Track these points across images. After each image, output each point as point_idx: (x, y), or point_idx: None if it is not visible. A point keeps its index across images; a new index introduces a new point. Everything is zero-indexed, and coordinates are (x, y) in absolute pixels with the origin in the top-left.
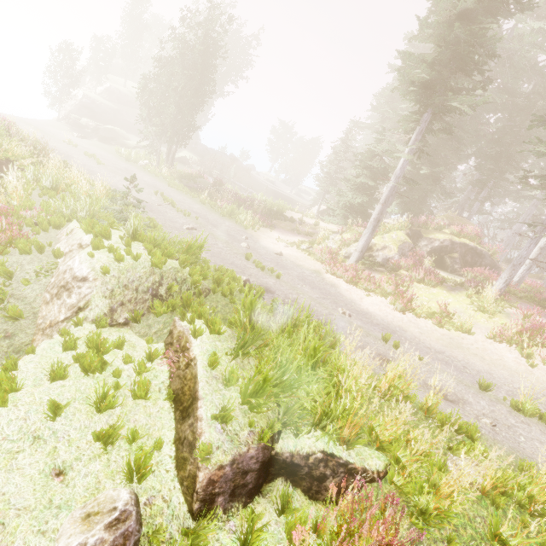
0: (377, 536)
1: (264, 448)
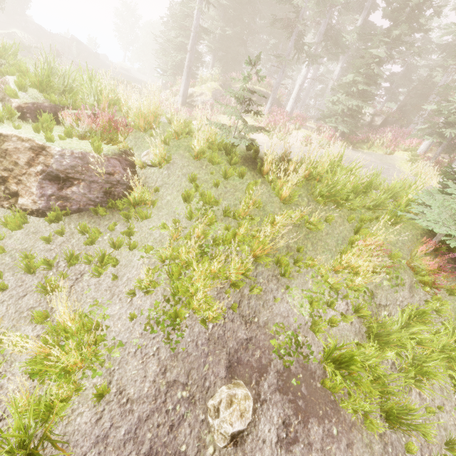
0: (105, 117)
1: (56, 107)
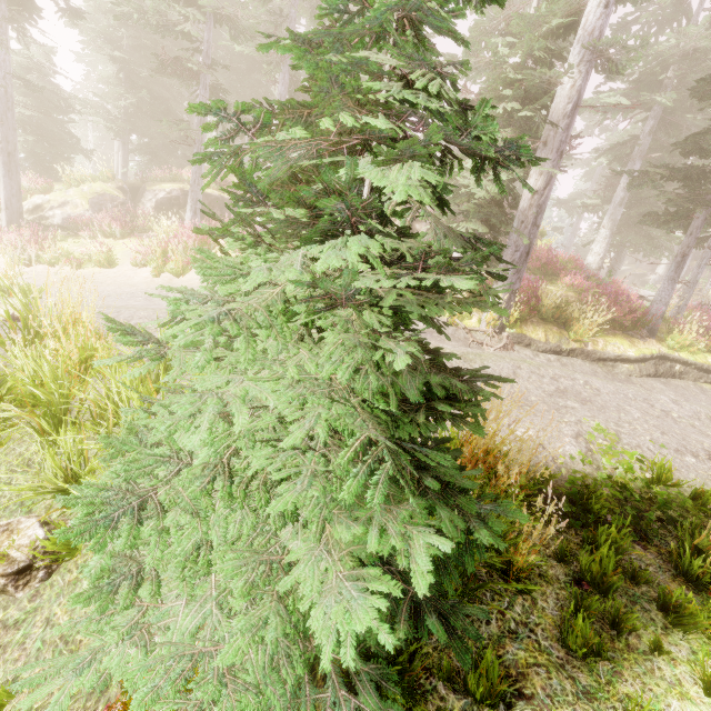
0: None
1: None
